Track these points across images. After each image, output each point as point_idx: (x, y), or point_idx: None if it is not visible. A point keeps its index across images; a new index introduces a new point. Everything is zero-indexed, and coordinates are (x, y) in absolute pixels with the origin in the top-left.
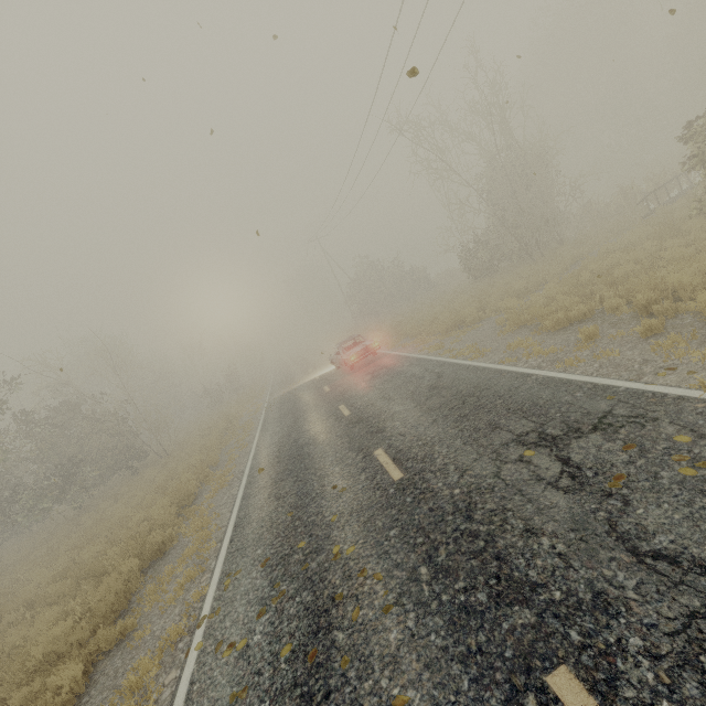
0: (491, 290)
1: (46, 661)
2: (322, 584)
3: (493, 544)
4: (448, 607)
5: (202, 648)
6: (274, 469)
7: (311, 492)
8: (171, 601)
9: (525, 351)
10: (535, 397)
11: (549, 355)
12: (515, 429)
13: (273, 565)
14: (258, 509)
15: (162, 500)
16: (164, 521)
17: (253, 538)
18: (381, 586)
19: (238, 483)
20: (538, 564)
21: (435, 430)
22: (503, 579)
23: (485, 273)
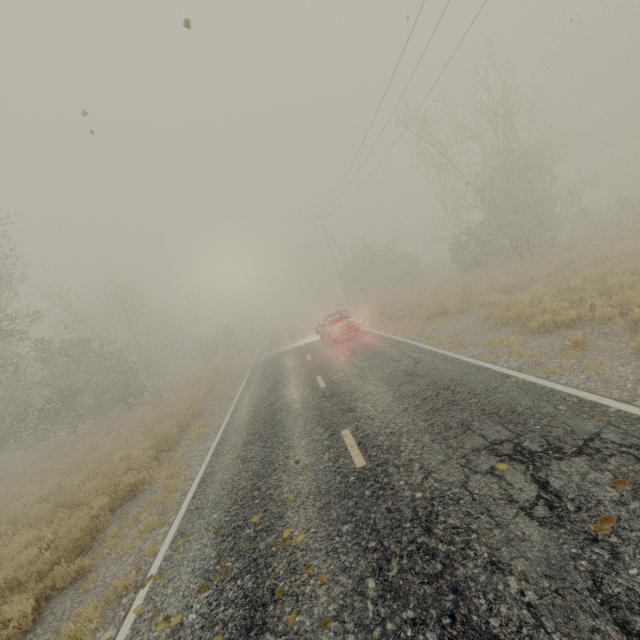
0: (477, 283)
1: (8, 586)
2: (266, 570)
3: (452, 570)
4: (392, 639)
5: (140, 612)
6: (246, 430)
7: (275, 462)
8: (128, 548)
9: (506, 350)
10: (513, 402)
11: (532, 358)
12: (489, 435)
13: (224, 534)
14: (224, 468)
15: (144, 442)
16: (142, 462)
17: (212, 500)
18: (323, 590)
19: (213, 437)
20: (502, 611)
21: (404, 420)
22: (459, 621)
23: (473, 265)
